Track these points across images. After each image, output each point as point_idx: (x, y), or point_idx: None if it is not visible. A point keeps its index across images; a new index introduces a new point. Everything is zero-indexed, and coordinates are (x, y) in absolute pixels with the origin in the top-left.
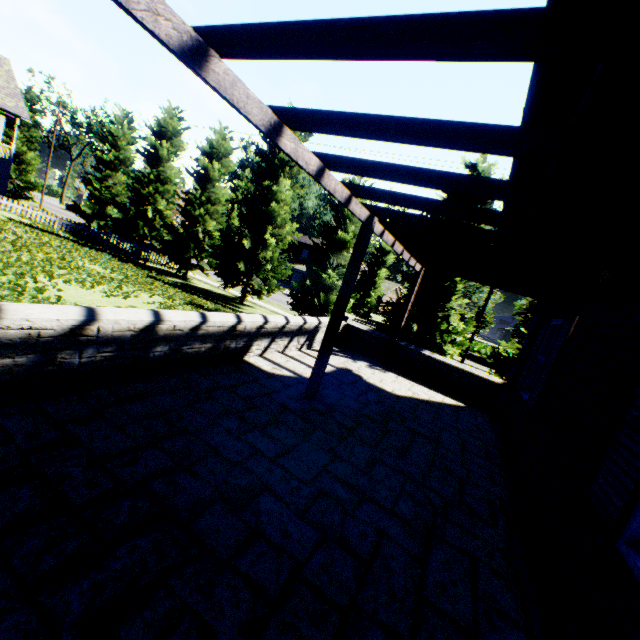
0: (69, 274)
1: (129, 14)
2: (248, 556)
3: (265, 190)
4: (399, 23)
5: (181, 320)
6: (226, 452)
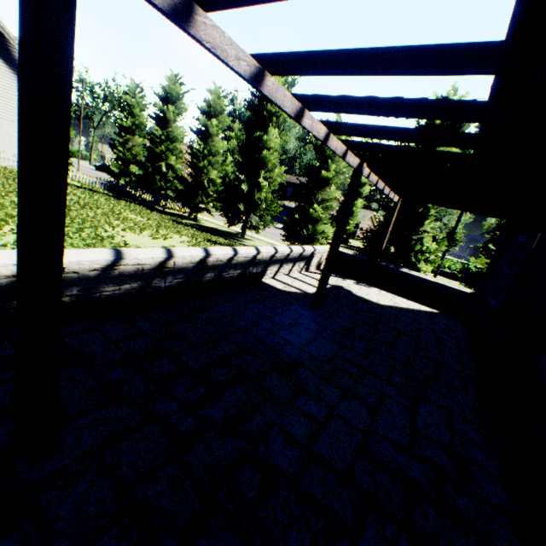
0: (122, 224)
1: (226, 65)
2: (299, 400)
3: (256, 140)
4: (403, 51)
5: (221, 254)
6: (268, 343)
